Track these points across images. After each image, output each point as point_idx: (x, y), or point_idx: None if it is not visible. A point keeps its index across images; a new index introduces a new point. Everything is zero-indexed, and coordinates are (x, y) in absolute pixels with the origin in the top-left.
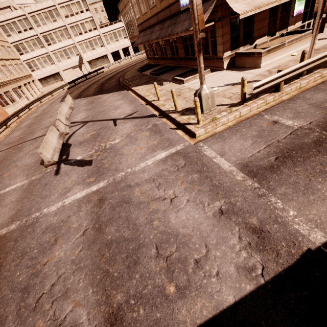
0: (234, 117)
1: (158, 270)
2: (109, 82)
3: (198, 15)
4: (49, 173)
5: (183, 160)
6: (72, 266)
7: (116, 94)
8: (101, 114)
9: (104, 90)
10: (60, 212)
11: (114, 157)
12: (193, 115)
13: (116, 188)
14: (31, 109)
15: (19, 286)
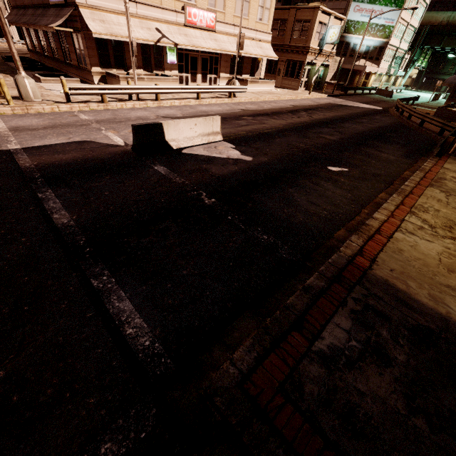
0: (51, 109)
1: None
2: None
3: None
4: None
5: None
6: None
7: None
8: None
9: None
10: None
11: None
12: (14, 101)
13: None
14: None
15: None
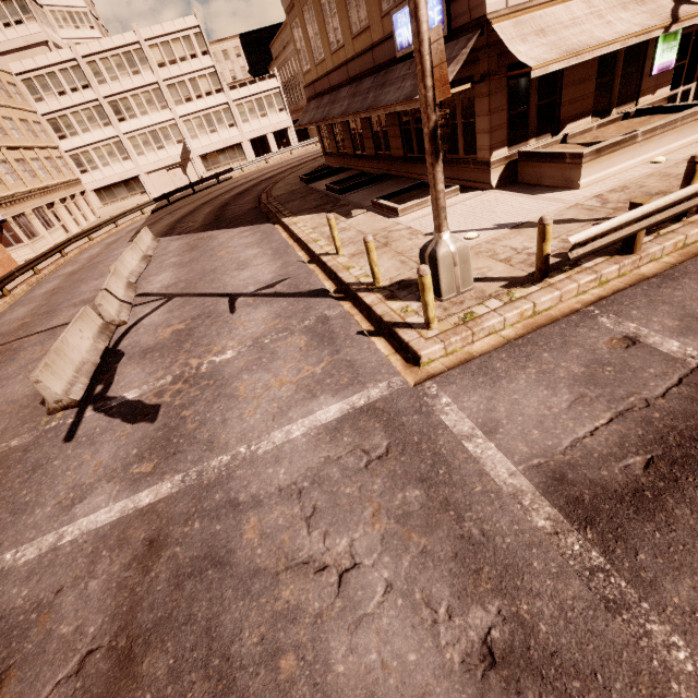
0: (519, 316)
1: None
2: (237, 202)
3: (433, 66)
4: (52, 433)
5: (383, 436)
6: None
7: (247, 232)
8: (207, 279)
9: (225, 219)
10: (42, 571)
11: (213, 404)
12: (417, 302)
13: (199, 508)
14: (66, 255)
15: None
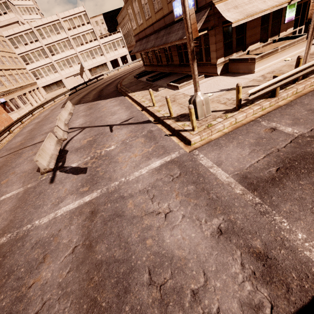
0: (229, 124)
1: (151, 301)
2: (107, 88)
3: (191, 24)
4: (44, 181)
5: (178, 170)
6: (58, 291)
7: (113, 100)
8: (99, 120)
9: (102, 96)
10: (51, 225)
11: (109, 165)
12: (188, 122)
13: (109, 199)
14: (34, 115)
15: (1, 313)
